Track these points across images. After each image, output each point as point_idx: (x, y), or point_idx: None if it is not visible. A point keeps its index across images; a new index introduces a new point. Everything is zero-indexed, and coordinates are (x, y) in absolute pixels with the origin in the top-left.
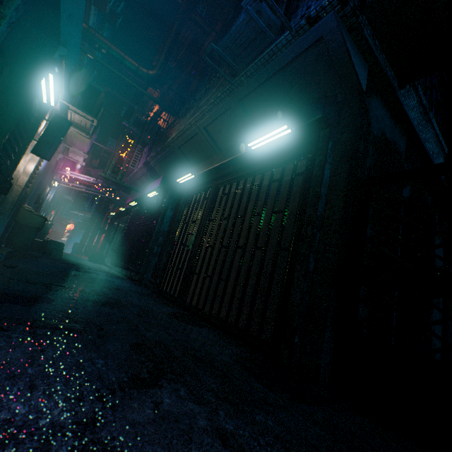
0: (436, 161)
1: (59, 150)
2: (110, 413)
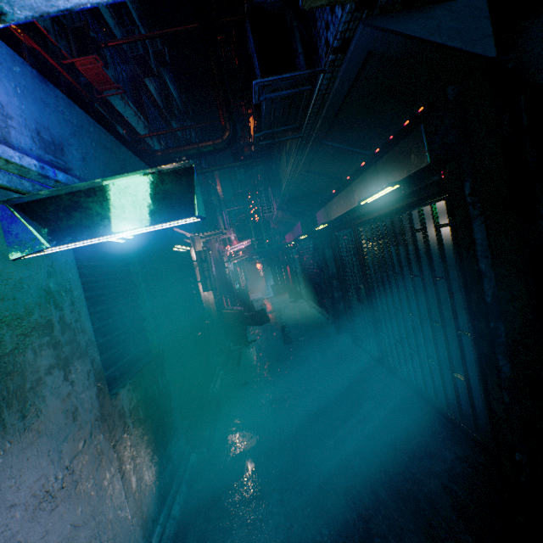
0: None
1: (213, 243)
2: None
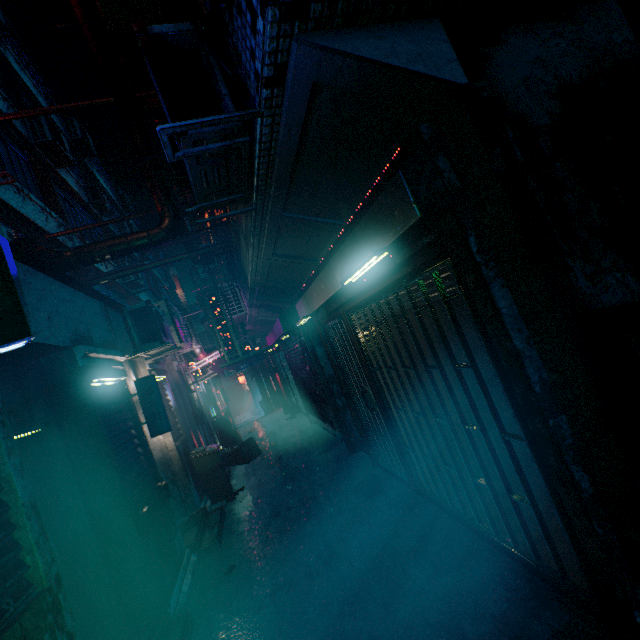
0: None
1: (170, 362)
2: None
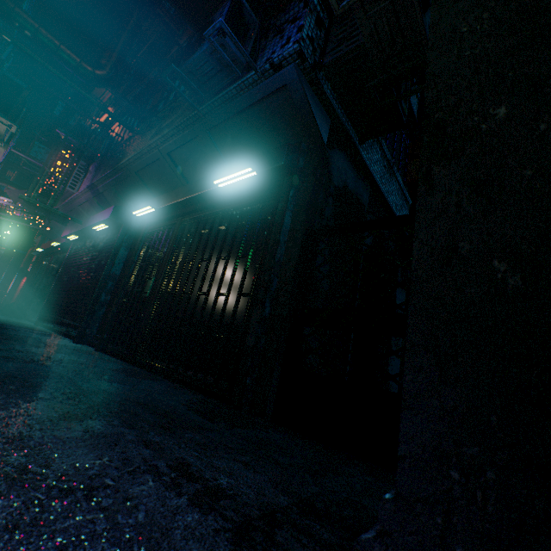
0: (400, 213)
1: None
2: (38, 433)
